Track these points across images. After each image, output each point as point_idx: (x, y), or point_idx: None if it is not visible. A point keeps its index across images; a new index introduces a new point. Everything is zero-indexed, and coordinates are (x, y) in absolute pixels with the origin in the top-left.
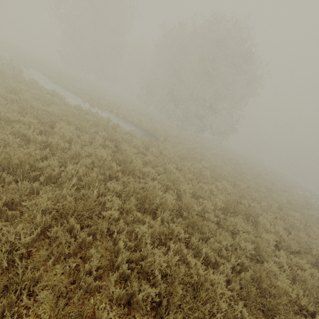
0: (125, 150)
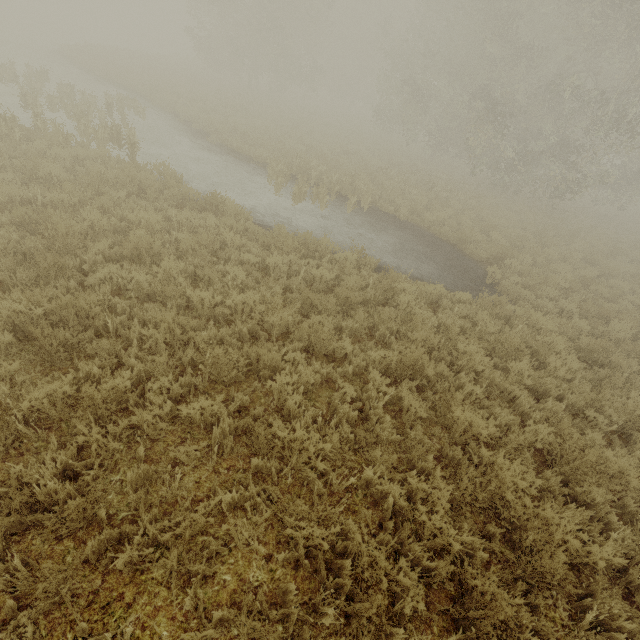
0: (467, 424)
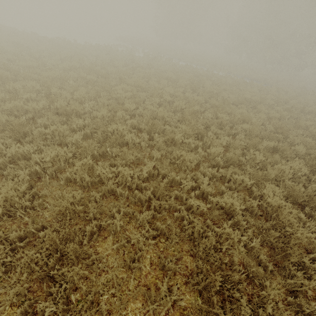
0: (272, 94)
